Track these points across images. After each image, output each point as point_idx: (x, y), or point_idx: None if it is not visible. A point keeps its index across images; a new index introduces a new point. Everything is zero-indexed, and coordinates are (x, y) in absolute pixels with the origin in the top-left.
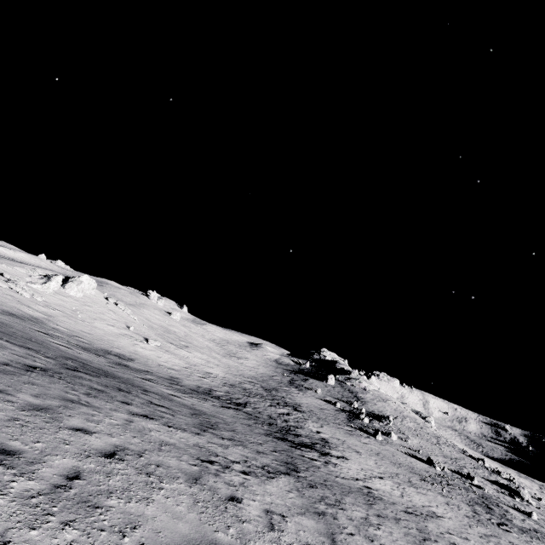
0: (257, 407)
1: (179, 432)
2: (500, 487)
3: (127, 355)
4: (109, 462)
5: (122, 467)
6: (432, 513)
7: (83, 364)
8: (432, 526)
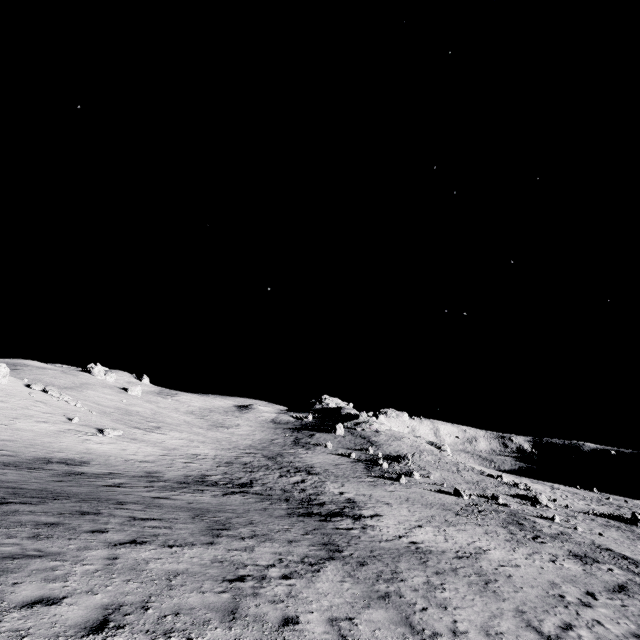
0: (266, 482)
1: (186, 550)
2: (521, 499)
3: (76, 458)
4: (102, 639)
5: (124, 639)
6: (478, 549)
7: (12, 489)
8: (485, 564)
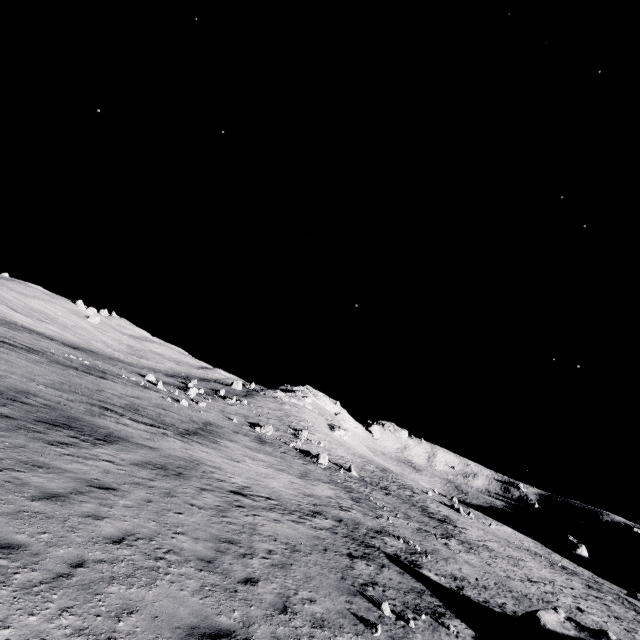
0: None
1: None
2: (254, 426)
3: None
4: None
5: None
6: None
7: None
8: None
